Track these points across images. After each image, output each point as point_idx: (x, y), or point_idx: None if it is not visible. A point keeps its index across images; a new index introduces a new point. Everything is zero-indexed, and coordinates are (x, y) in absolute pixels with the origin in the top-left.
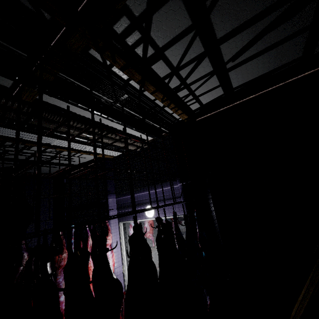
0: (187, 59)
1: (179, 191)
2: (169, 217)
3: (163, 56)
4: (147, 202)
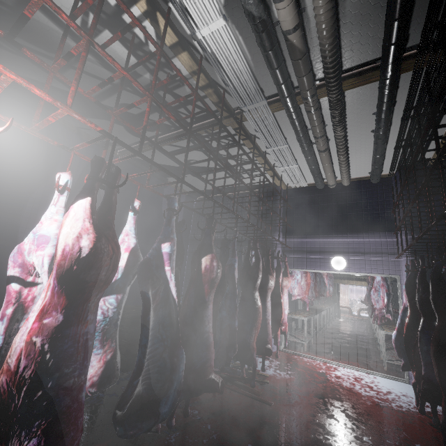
0: None
1: (393, 247)
2: (369, 274)
3: None
4: (335, 251)
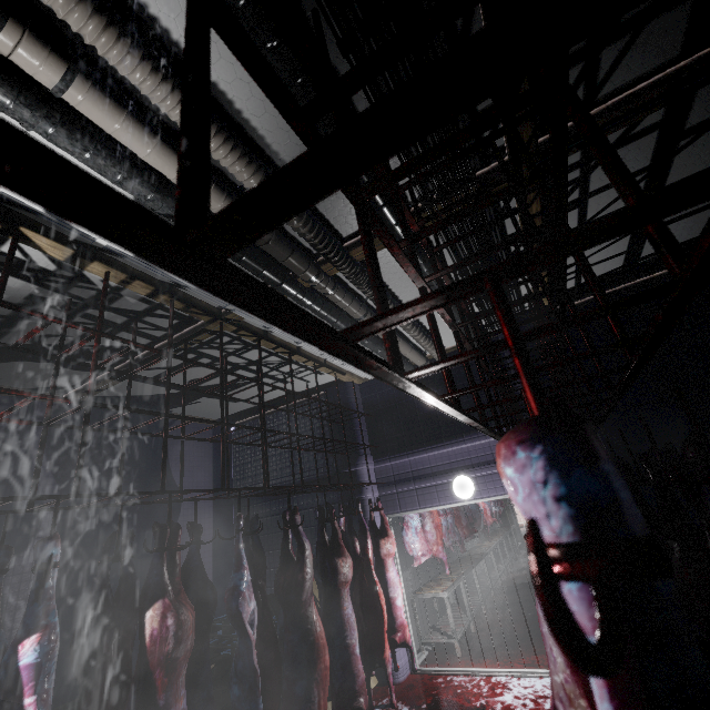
0: (610, 209)
1: None
2: None
3: (584, 203)
4: (454, 469)
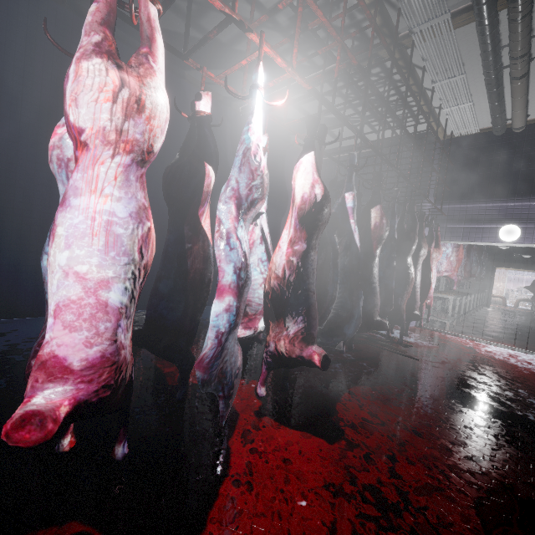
0: None
1: None
2: None
3: None
4: (507, 219)
